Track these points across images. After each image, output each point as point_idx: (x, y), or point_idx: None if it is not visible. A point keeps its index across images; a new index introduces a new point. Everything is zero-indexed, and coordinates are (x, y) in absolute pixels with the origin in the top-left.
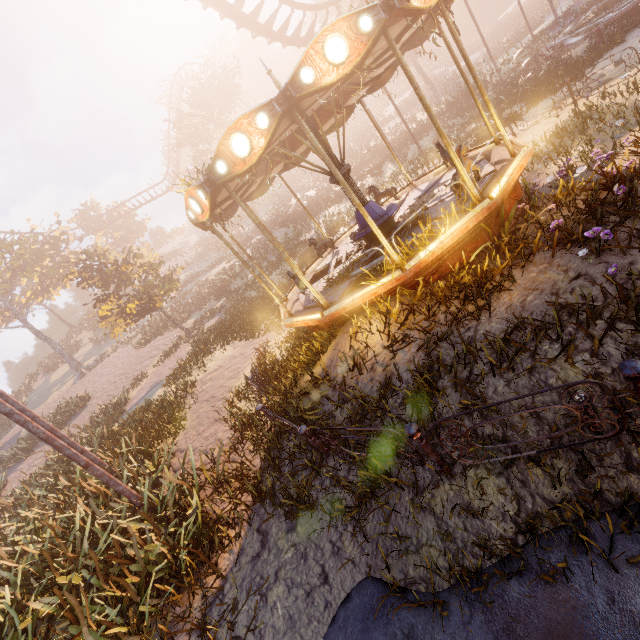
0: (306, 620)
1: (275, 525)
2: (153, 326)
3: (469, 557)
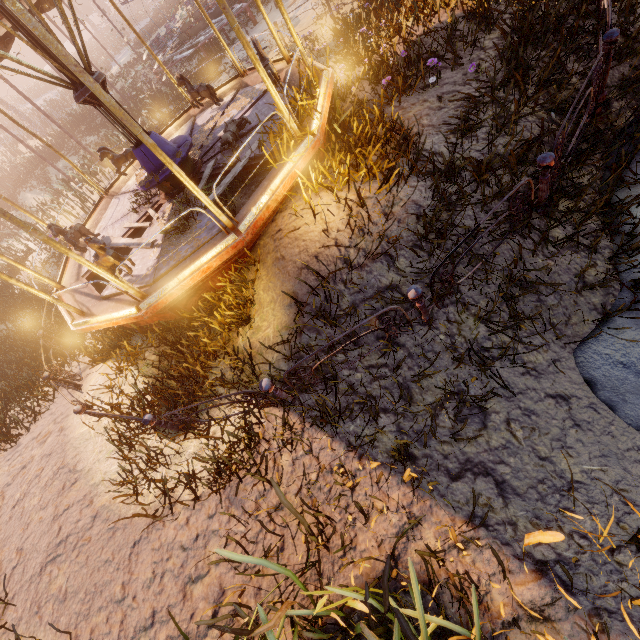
0: (609, 437)
1: (463, 444)
2: None
3: (603, 252)
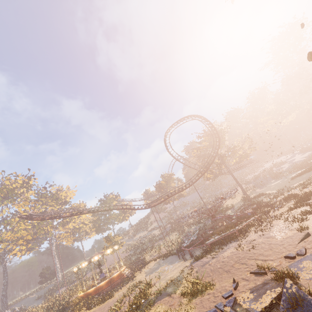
0: None
1: None
2: (127, 247)
3: None
